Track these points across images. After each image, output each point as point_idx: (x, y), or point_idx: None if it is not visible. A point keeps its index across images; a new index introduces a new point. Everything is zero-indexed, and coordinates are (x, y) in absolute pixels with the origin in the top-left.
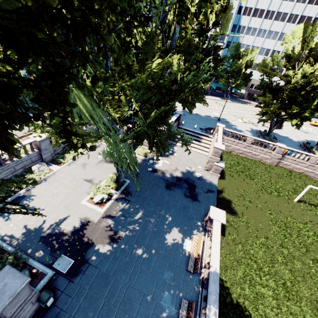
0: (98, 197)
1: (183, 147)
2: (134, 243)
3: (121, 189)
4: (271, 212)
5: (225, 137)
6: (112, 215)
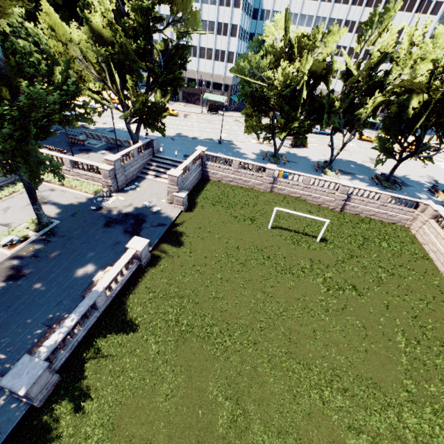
0: (6, 239)
1: (154, 180)
2: (36, 279)
3: (44, 230)
4: (228, 241)
5: (210, 163)
6: (20, 256)
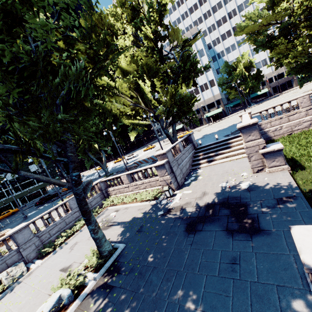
0: (51, 298)
1: (210, 164)
2: None
3: (105, 266)
4: None
5: (263, 121)
6: None
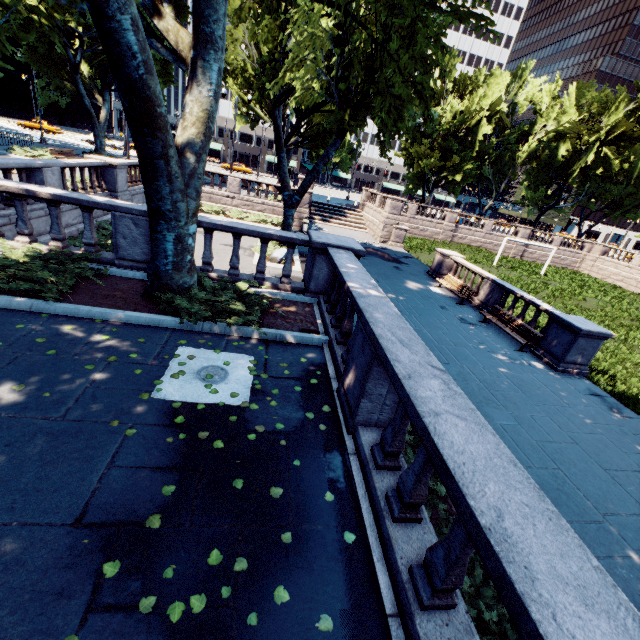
0: (280, 251)
1: (328, 224)
2: None
3: (297, 252)
4: None
5: None
6: None
